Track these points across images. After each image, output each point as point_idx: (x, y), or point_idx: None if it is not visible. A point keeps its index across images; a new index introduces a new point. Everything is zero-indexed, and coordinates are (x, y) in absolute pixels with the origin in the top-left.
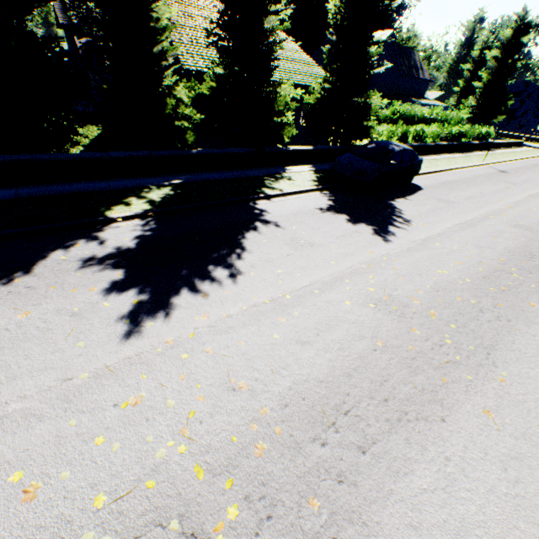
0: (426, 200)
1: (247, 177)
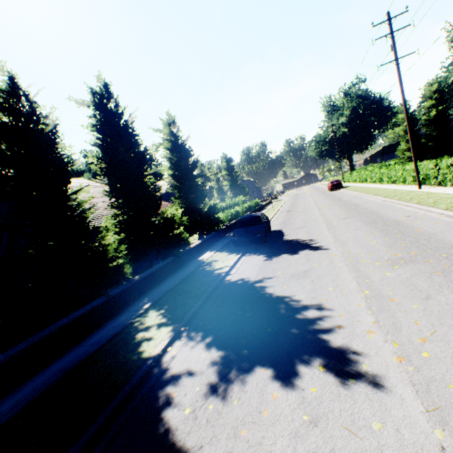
0: (294, 231)
1: (189, 274)
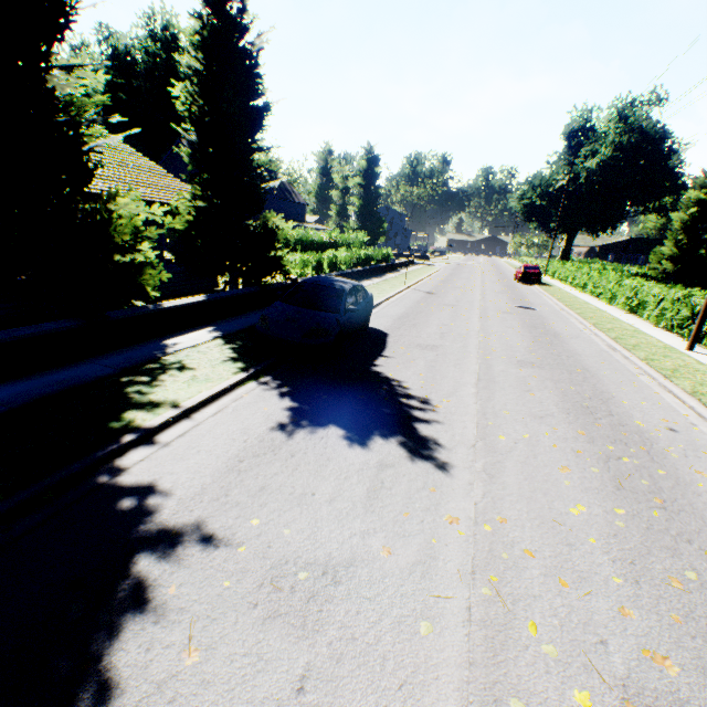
0: (409, 352)
1: (73, 388)
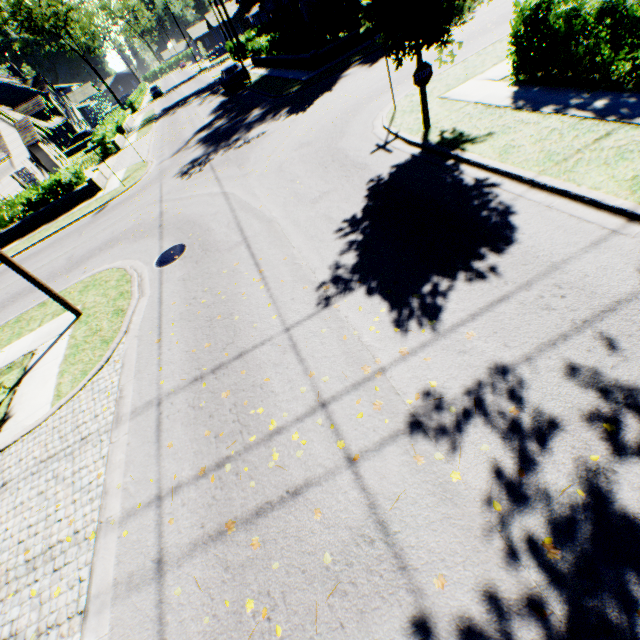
0: None
1: None
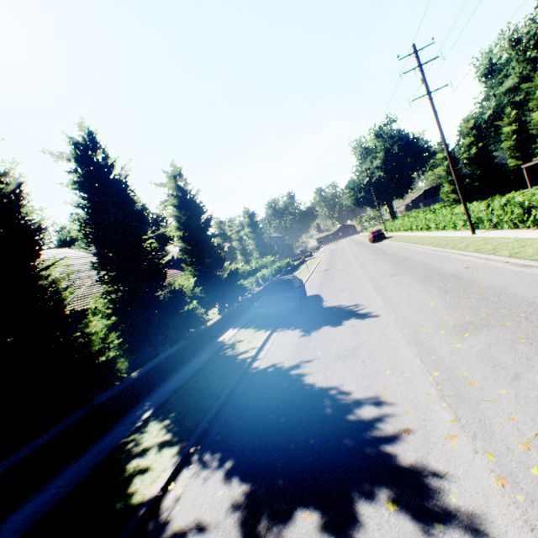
0: (335, 295)
1: (205, 363)
